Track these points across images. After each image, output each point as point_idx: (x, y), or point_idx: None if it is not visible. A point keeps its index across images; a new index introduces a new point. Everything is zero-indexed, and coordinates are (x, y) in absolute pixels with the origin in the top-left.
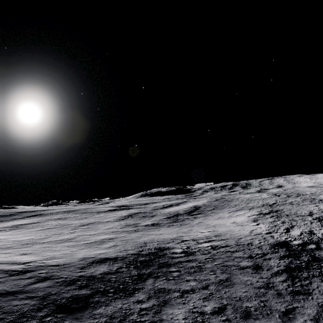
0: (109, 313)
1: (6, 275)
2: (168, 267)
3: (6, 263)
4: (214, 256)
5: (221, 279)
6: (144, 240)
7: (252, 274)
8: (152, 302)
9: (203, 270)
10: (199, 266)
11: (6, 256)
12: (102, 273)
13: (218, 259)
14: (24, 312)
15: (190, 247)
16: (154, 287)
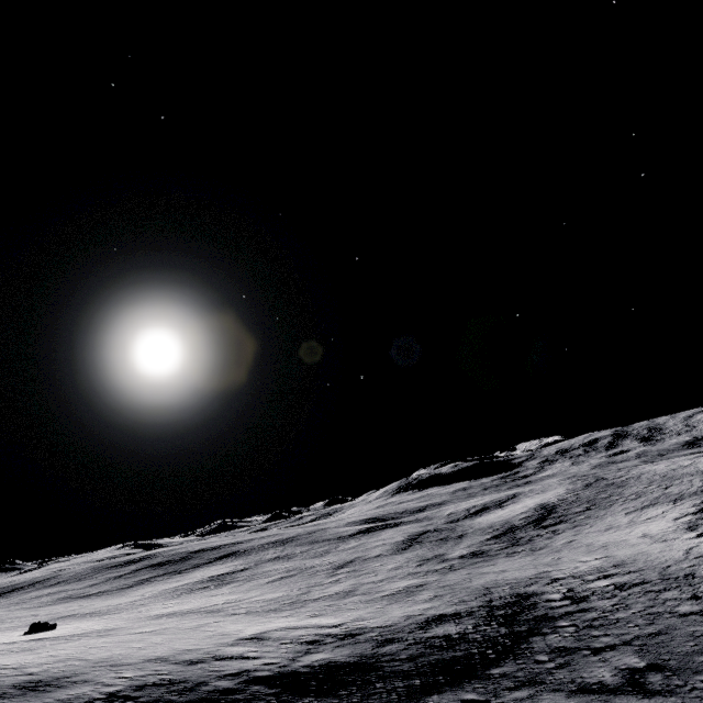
0: (508, 673)
1: (335, 639)
2: (553, 621)
3: (311, 627)
4: (626, 601)
5: (650, 631)
6: (481, 584)
7: (702, 622)
8: (556, 661)
9: (614, 621)
10: (605, 617)
11: (296, 620)
12: (458, 633)
13: (634, 605)
14: (408, 672)
15: (573, 589)
16: (548, 646)
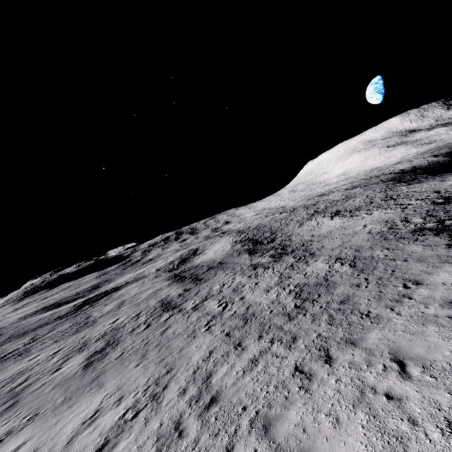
0: None
1: None
2: None
3: None
4: None
5: None
6: (371, 242)
7: None
8: None
9: None
10: None
11: (441, 288)
12: None
13: None
14: None
15: (419, 223)
16: None
